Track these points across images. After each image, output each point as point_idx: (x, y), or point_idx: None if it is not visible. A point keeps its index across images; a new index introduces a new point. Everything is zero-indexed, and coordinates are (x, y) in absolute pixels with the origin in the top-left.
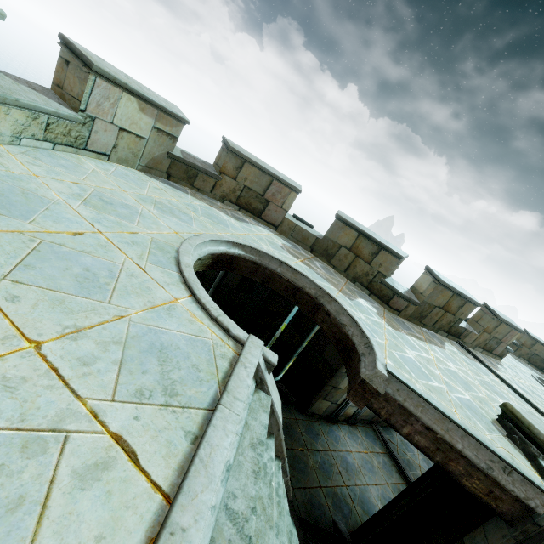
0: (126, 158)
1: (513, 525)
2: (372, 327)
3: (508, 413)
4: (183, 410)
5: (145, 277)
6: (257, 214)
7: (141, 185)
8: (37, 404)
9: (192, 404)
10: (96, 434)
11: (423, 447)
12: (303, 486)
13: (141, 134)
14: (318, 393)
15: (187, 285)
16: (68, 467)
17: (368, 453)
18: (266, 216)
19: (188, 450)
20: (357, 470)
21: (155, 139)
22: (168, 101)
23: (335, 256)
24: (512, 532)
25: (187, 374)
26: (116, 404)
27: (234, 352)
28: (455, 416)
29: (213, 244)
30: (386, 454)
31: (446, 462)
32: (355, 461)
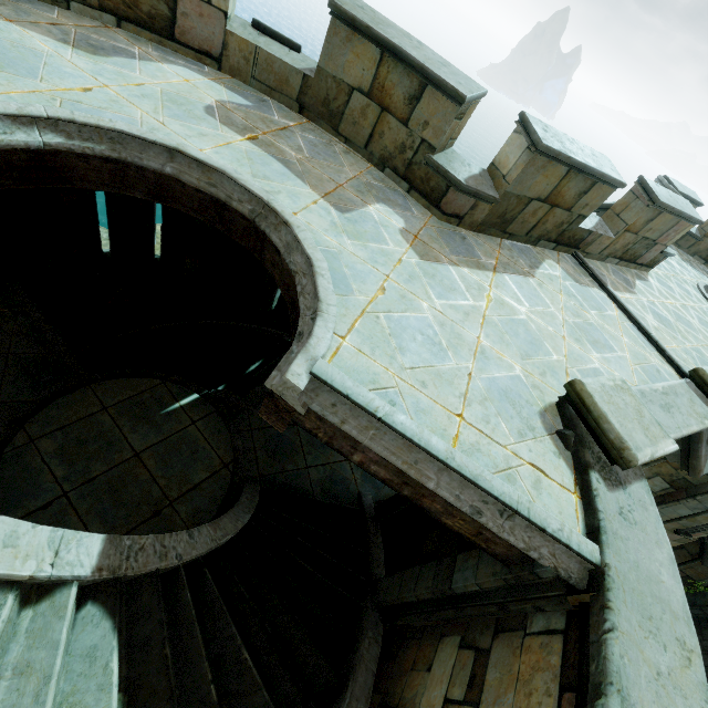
0: None
1: (509, 566)
2: (361, 268)
3: (574, 397)
4: None
5: None
6: (165, 31)
7: None
8: None
9: None
10: None
11: (385, 479)
12: (322, 463)
13: None
14: None
15: None
16: None
17: None
18: (185, 33)
19: None
20: None
21: None
22: None
23: (344, 115)
24: (504, 573)
25: None
26: None
27: None
28: (435, 439)
29: None
30: None
31: (418, 498)
32: None
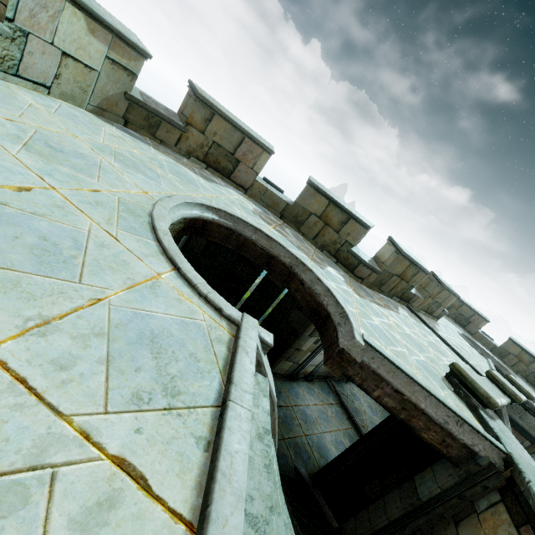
0: (72, 94)
1: (458, 466)
2: (344, 296)
3: (456, 371)
4: (189, 411)
5: (119, 247)
6: (226, 175)
7: (95, 130)
8: (4, 434)
9: (197, 402)
10: (92, 462)
11: (391, 407)
12: None
13: (91, 64)
14: (282, 355)
15: (168, 256)
16: (62, 517)
17: (323, 405)
18: (236, 177)
19: (202, 460)
20: (314, 421)
21: (109, 73)
22: (124, 25)
23: (304, 223)
24: (457, 471)
25: (186, 366)
26: (111, 416)
27: (229, 334)
28: (420, 380)
29: (186, 207)
30: (338, 404)
31: (409, 419)
32: (313, 413)
